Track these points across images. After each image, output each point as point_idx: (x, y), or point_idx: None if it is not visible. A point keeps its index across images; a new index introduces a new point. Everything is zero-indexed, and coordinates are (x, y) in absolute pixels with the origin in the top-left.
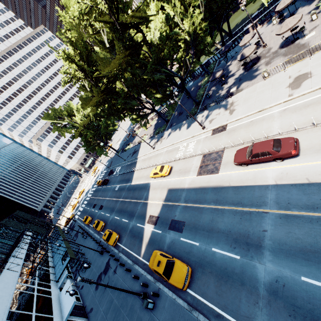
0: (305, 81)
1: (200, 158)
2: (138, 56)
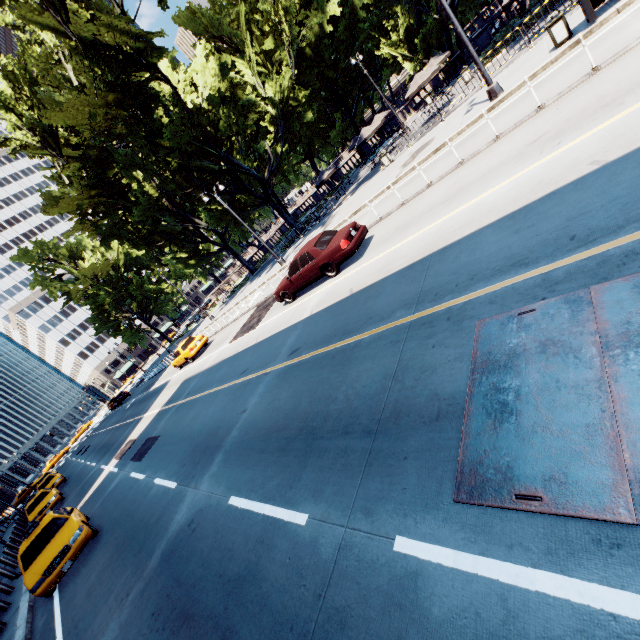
0: (422, 151)
1: (252, 312)
2: (154, 119)
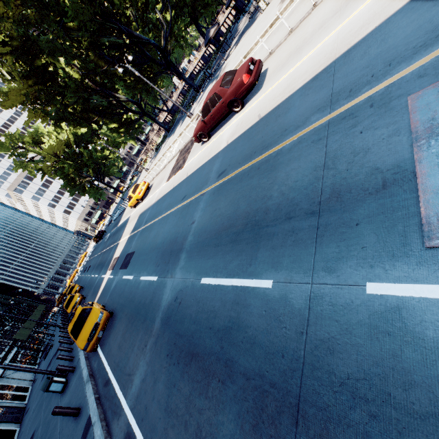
0: None
1: (176, 158)
2: (58, 1)
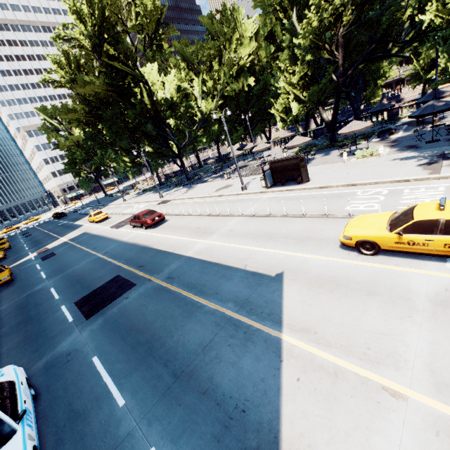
0: (224, 189)
1: (129, 217)
2: (131, 101)
